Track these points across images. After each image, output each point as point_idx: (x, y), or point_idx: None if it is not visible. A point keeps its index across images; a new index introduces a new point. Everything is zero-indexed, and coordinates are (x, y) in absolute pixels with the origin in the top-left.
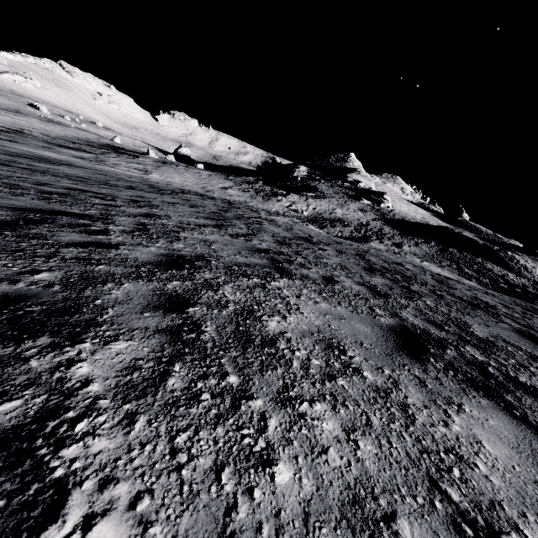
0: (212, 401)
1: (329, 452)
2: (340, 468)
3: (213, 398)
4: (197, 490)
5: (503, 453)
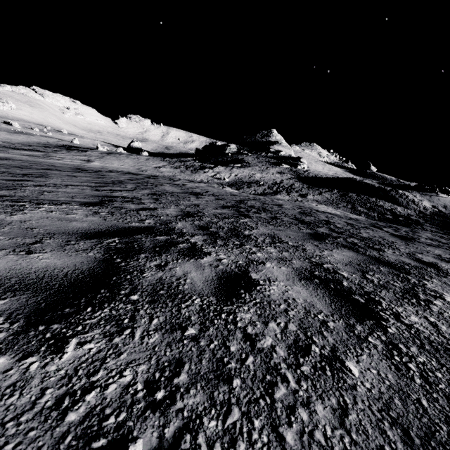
0: None
1: None
2: None
3: None
4: None
5: None
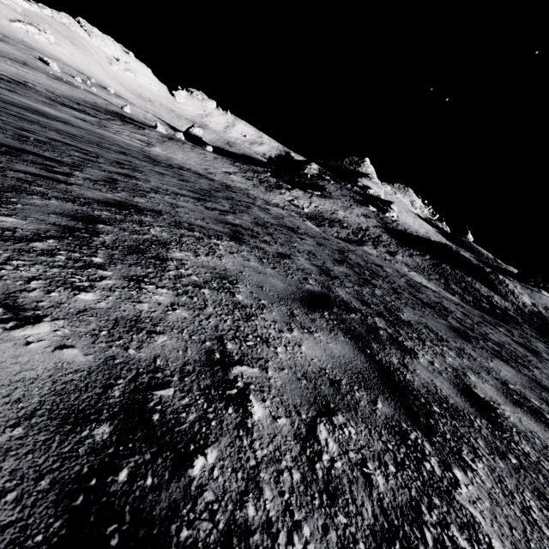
0: (65, 260)
1: (142, 304)
2: (143, 310)
3: (68, 260)
4: (6, 278)
5: (315, 354)
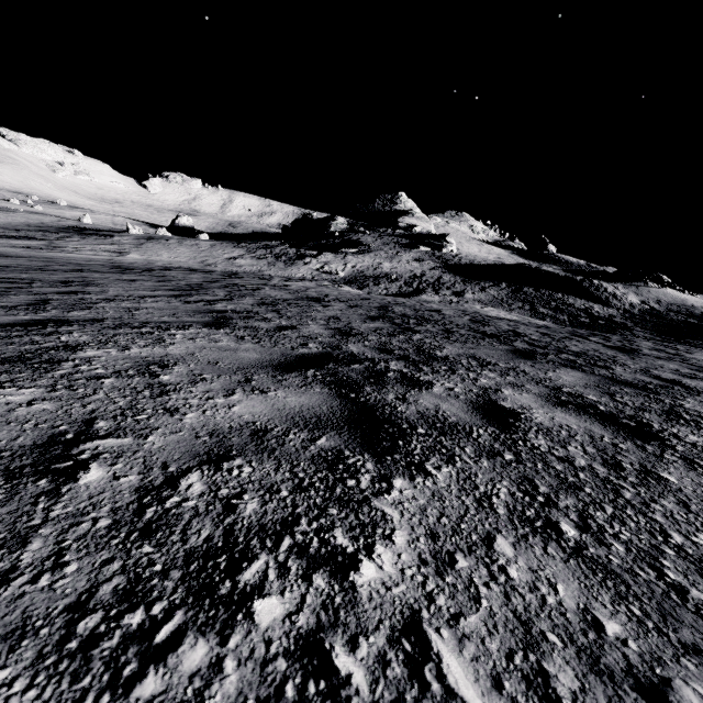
0: None
1: None
2: None
3: None
4: None
5: (251, 411)
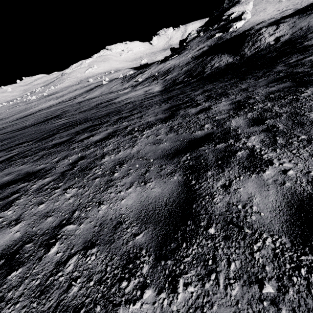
0: None
1: None
2: None
3: None
4: None
5: None
